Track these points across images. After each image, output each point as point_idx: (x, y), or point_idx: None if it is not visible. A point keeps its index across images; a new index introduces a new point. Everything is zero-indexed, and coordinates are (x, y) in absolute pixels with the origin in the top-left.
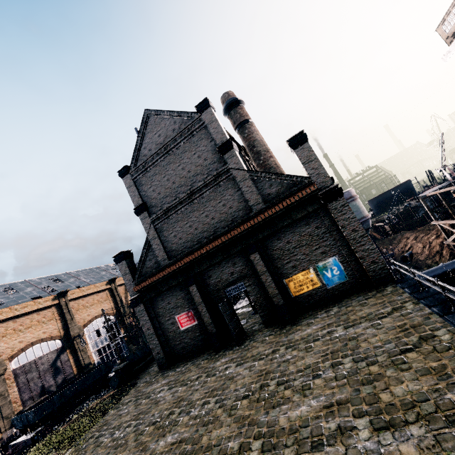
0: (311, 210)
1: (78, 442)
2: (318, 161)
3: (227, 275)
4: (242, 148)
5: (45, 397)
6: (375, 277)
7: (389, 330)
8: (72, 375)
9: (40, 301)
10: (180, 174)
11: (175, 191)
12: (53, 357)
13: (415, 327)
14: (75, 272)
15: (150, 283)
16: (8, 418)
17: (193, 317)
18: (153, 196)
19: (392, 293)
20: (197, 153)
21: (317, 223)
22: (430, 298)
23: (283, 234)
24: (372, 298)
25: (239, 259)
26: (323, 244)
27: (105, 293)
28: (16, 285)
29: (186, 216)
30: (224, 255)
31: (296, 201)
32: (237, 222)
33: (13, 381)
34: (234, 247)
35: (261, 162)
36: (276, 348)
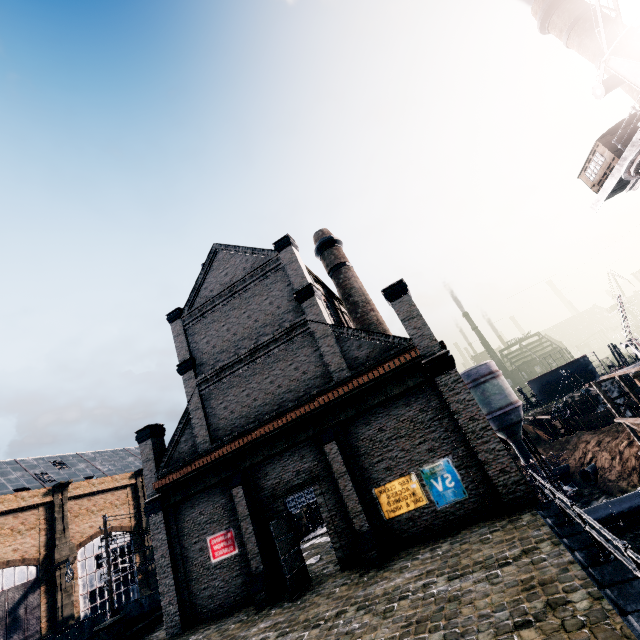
0: (413, 385)
1: None
2: (421, 319)
3: (291, 474)
4: (337, 297)
5: None
6: (507, 496)
7: (509, 586)
8: (36, 635)
9: (24, 496)
10: (244, 323)
11: (235, 345)
12: (16, 598)
13: (545, 584)
14: (89, 454)
15: (178, 477)
16: None
17: (234, 541)
18: (206, 350)
19: (527, 525)
20: (270, 299)
21: (421, 404)
22: (576, 536)
23: (374, 416)
24: (500, 532)
25: (311, 451)
26: (430, 436)
27: (125, 493)
28: None
29: (244, 380)
30: (289, 442)
31: (391, 370)
32: (311, 393)
33: None
34: (305, 430)
35: (359, 316)
36: (343, 608)
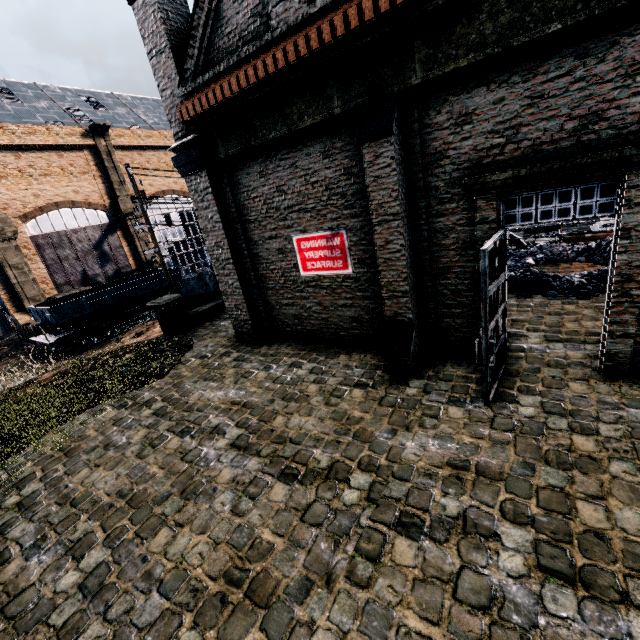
0: None
1: (1, 472)
2: None
3: (557, 127)
4: None
5: (78, 291)
6: None
7: None
8: (128, 269)
9: (58, 131)
10: None
11: None
12: (96, 236)
13: None
14: (128, 98)
15: (227, 98)
16: (35, 301)
17: (345, 254)
18: None
19: None
20: None
21: None
22: None
23: None
24: None
25: None
26: None
27: None
28: (18, 88)
29: None
30: None
31: None
32: None
33: (35, 253)
34: None
35: None
36: None
